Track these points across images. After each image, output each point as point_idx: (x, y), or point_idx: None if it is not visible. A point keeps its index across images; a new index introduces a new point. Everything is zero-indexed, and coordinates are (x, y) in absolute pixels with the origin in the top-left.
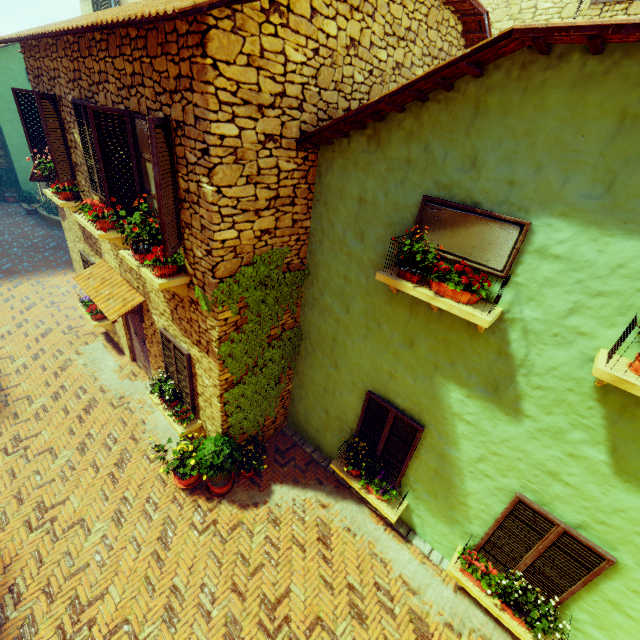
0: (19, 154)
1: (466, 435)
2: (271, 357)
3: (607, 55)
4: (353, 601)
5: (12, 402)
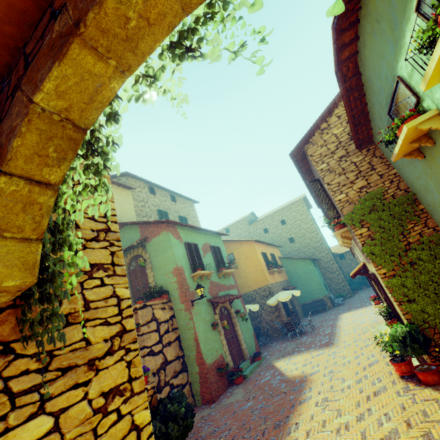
0: None
1: None
2: (417, 256)
3: (359, 35)
4: None
5: (338, 342)
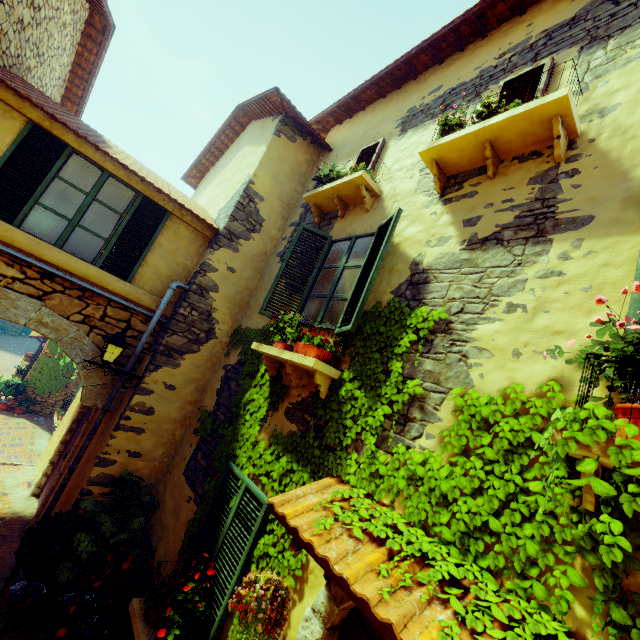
0: None
1: None
2: None
3: None
4: (4, 433)
5: None
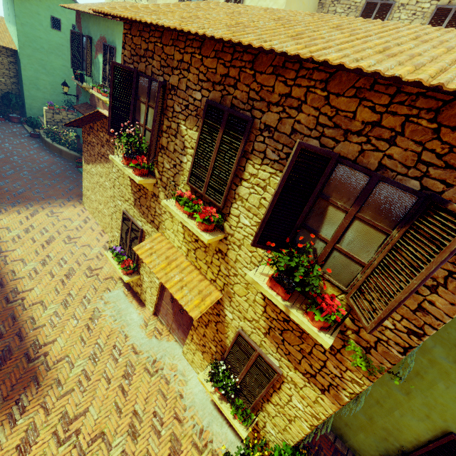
0: (30, 84)
1: None
2: None
3: None
4: None
5: (52, 364)
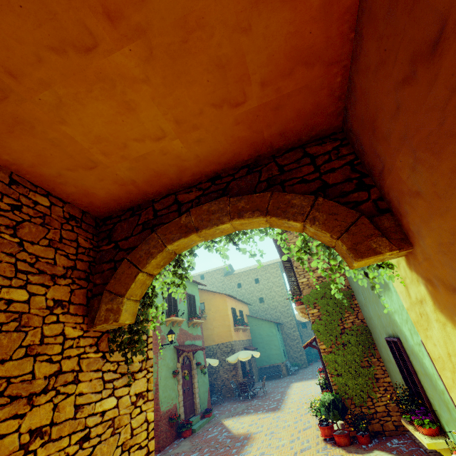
0: None
1: (400, 322)
2: (348, 340)
3: None
4: None
5: (284, 408)
